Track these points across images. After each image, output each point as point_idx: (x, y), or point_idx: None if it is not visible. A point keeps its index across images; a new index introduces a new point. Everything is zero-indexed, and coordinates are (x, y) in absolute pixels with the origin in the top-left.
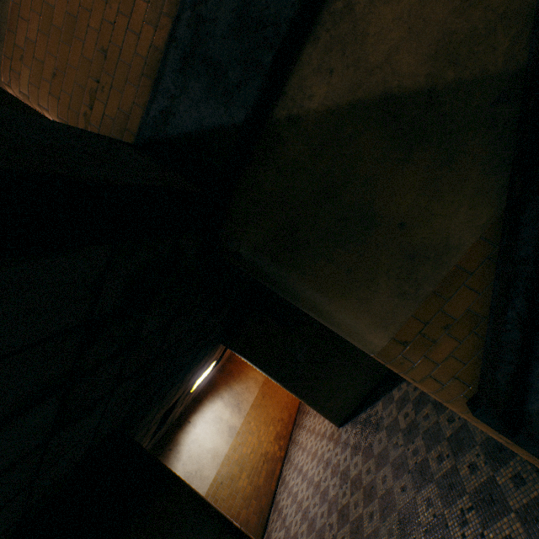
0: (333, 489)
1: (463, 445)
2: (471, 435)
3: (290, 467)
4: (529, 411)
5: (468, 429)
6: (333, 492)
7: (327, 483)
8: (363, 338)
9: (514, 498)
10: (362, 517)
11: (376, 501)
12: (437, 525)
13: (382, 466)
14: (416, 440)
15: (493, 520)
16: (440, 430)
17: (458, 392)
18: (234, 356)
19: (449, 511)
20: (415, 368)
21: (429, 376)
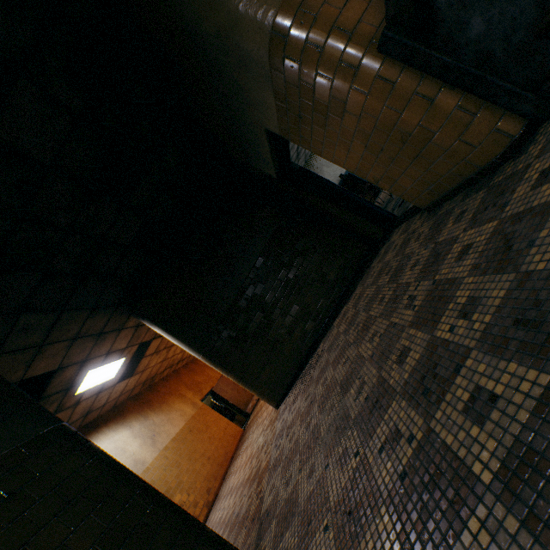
0: (266, 458)
1: (403, 266)
2: (409, 254)
3: (218, 504)
4: (439, 8)
5: (406, 255)
6: (266, 460)
7: (259, 463)
8: (256, 3)
9: (460, 227)
10: (298, 438)
11: (315, 407)
12: (384, 338)
13: (323, 376)
14: (357, 320)
15: (443, 261)
16: (380, 286)
17: (367, 39)
18: (157, 386)
19: (396, 314)
20: (317, 23)
21: (333, 29)
